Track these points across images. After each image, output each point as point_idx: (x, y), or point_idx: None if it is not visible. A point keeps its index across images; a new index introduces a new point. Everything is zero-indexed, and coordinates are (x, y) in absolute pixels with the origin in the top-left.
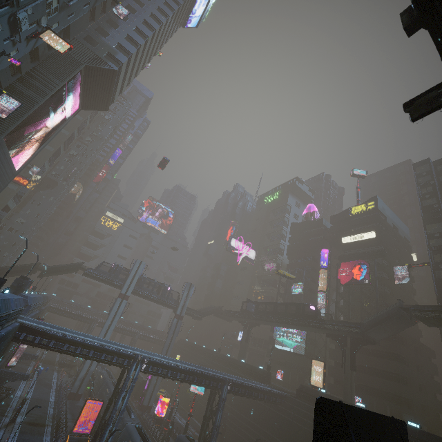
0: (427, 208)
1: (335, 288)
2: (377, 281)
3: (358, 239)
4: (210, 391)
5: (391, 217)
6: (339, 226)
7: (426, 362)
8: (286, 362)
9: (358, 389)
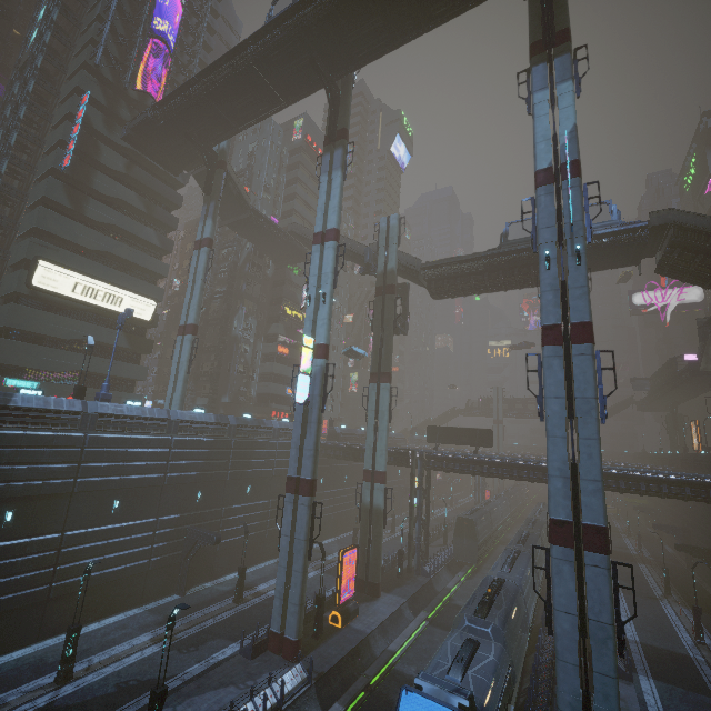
0: None
1: None
2: None
3: None
4: None
5: None
6: None
7: None
8: None
9: None
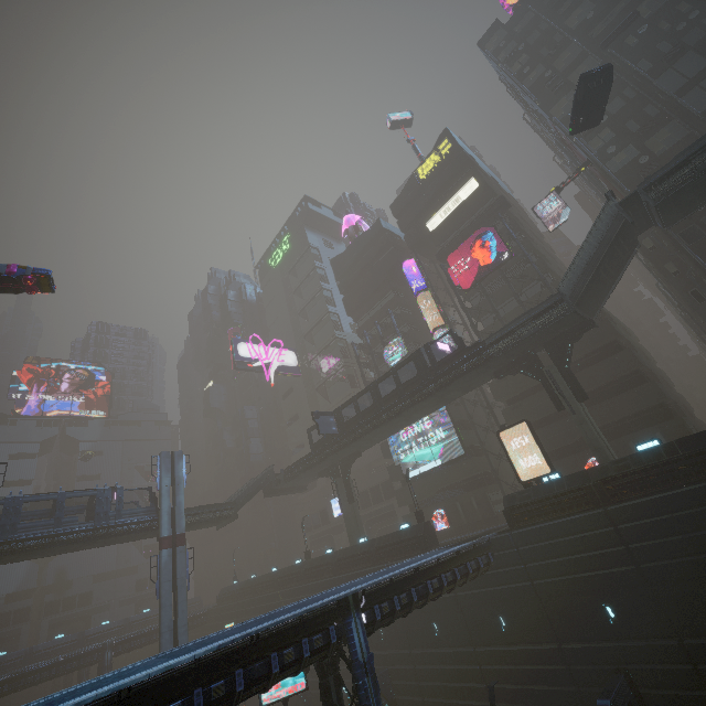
0: (536, 87)
1: (460, 303)
2: (522, 245)
3: (453, 209)
4: (317, 667)
5: (480, 163)
6: (411, 211)
7: (640, 345)
8: (440, 492)
9: (586, 446)
